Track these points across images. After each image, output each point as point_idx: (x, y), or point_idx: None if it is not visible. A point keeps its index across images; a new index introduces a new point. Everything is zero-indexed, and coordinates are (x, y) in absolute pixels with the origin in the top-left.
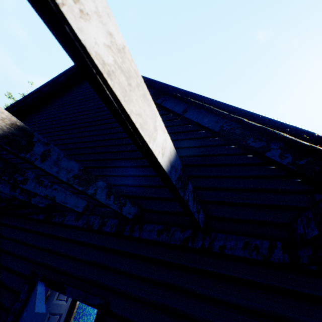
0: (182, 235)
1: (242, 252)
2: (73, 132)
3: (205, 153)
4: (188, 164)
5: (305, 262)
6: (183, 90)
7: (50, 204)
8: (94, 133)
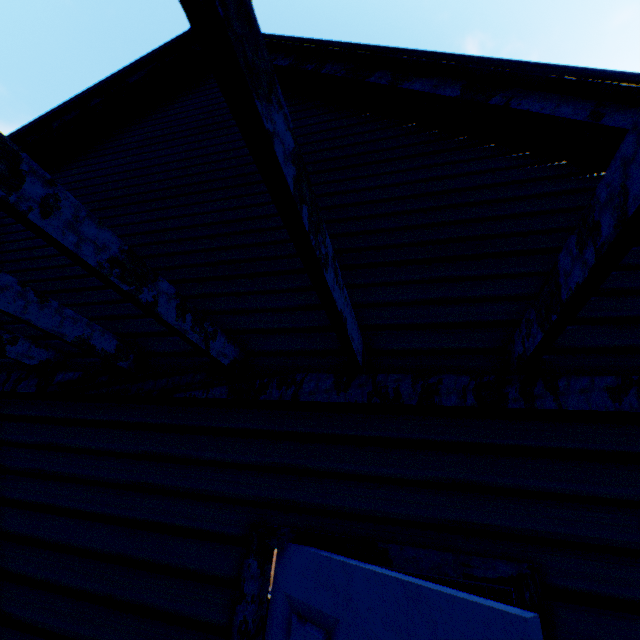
0: None
1: None
2: (214, 197)
3: None
4: None
5: None
6: (575, 68)
7: (236, 359)
8: None
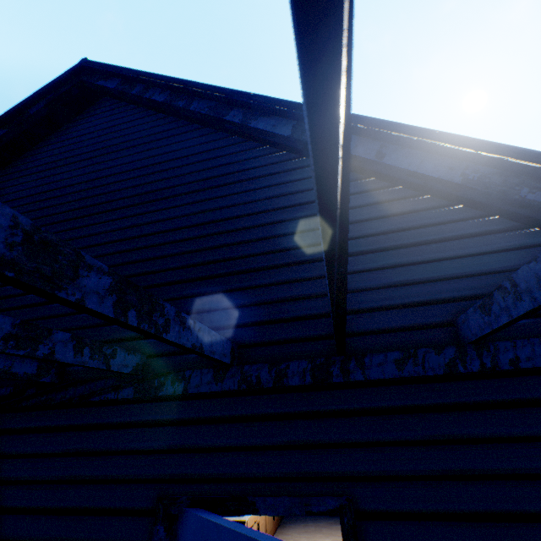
0: (441, 358)
1: None
2: (114, 216)
3: (416, 223)
4: (395, 244)
5: None
6: (365, 117)
7: (138, 363)
8: (169, 214)
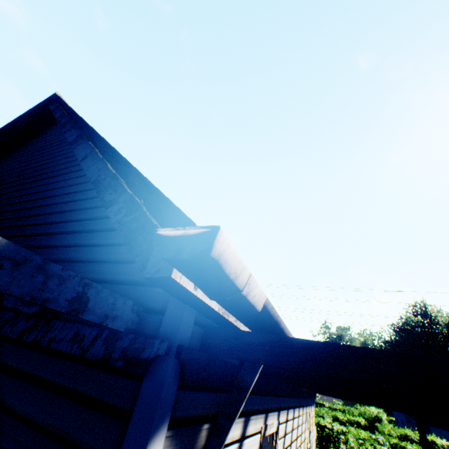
0: (25, 324)
1: (66, 346)
2: (9, 191)
3: None
4: (90, 229)
5: (116, 357)
6: (93, 130)
7: None
8: (26, 192)
